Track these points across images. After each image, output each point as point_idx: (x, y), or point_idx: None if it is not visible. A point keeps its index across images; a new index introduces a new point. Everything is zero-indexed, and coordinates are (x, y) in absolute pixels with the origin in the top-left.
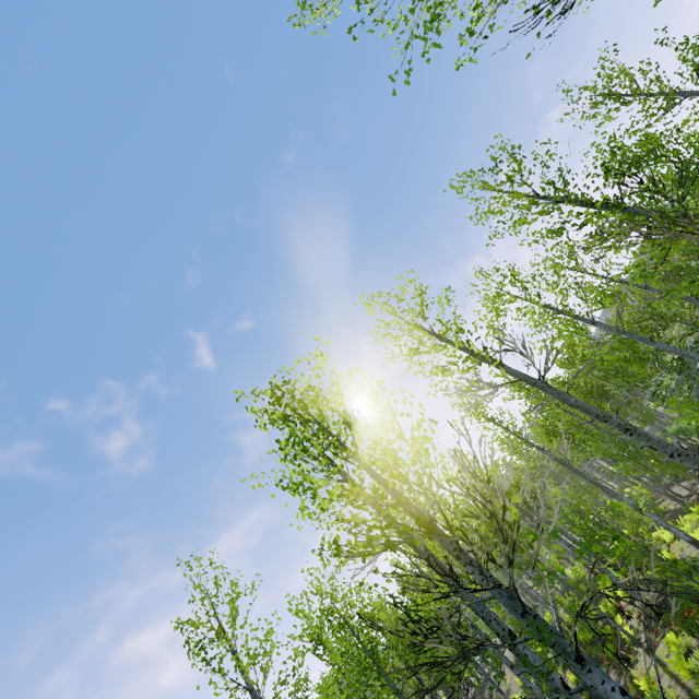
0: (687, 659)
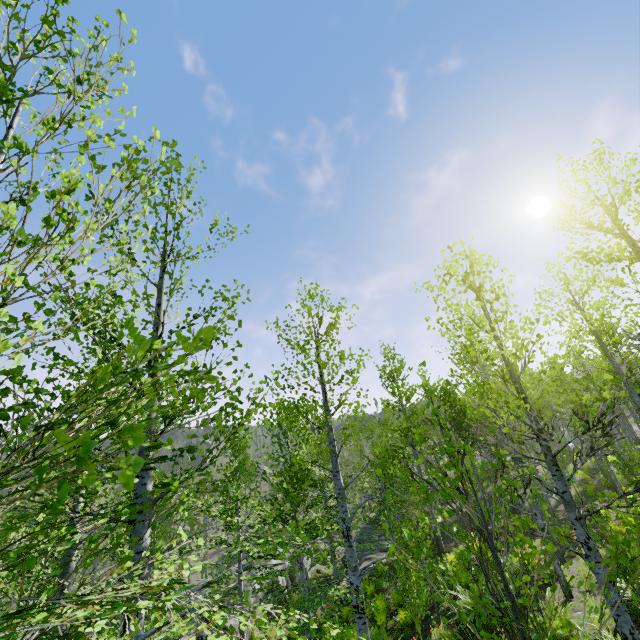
0: (637, 520)
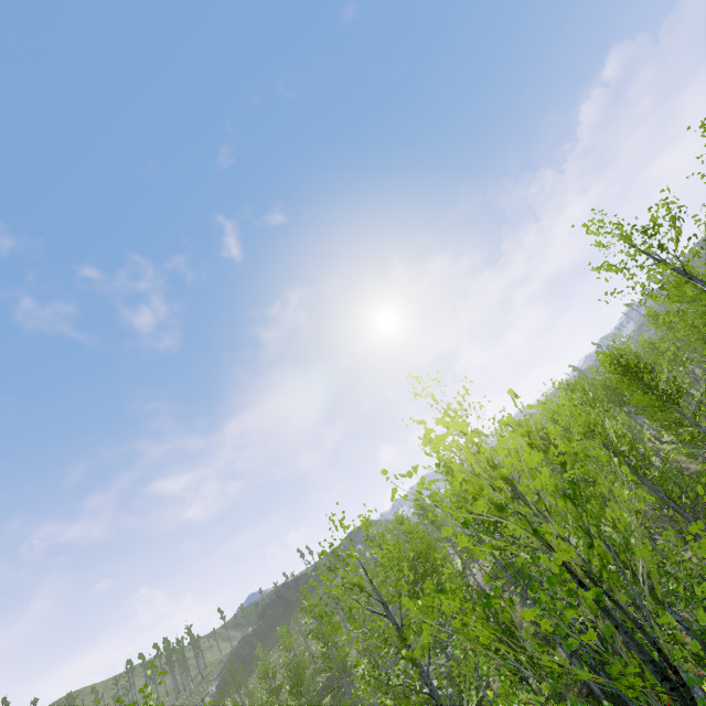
0: None
